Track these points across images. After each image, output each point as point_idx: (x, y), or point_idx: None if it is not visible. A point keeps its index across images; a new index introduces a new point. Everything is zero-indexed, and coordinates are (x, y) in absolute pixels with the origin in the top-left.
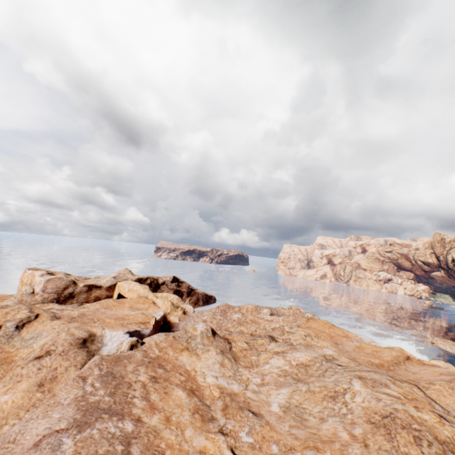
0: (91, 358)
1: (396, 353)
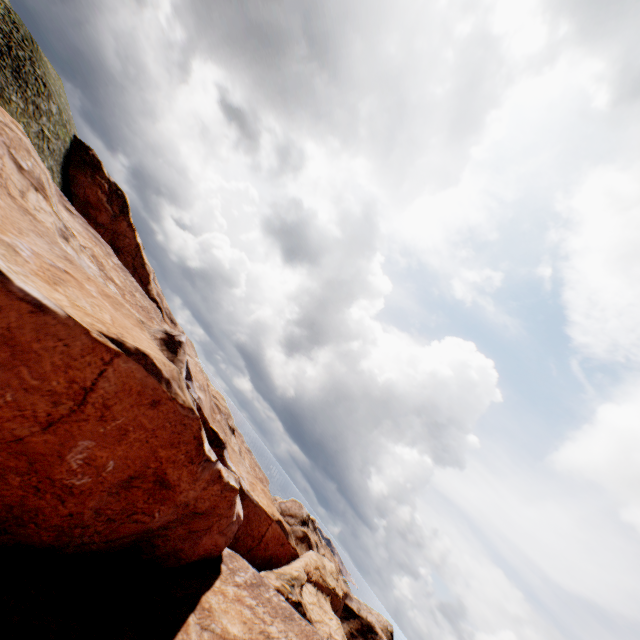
0: None
1: None
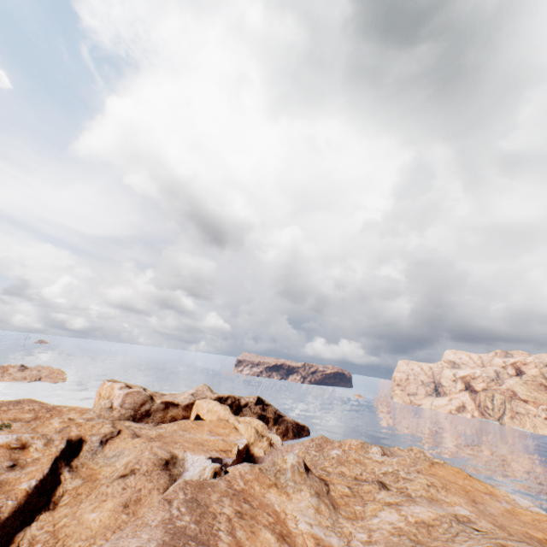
0: (173, 483)
1: None
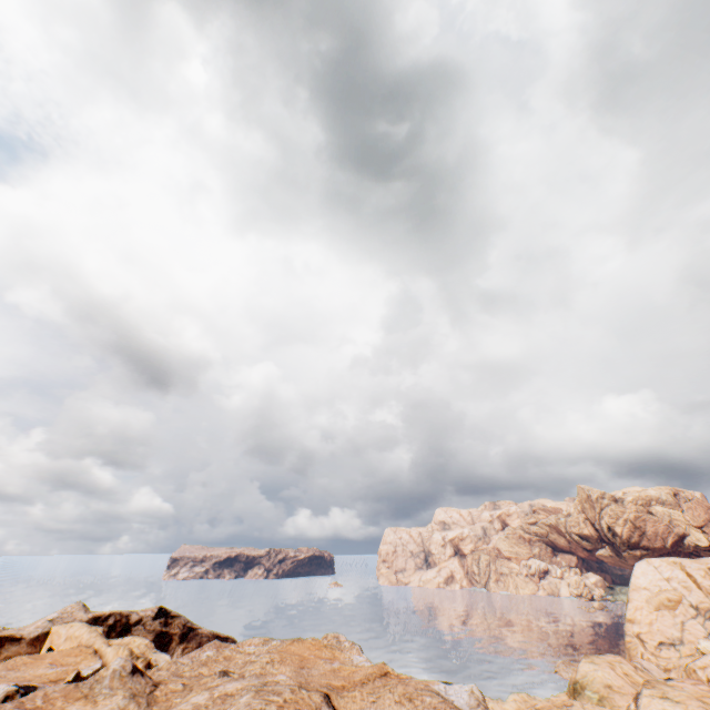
0: None
1: (372, 669)
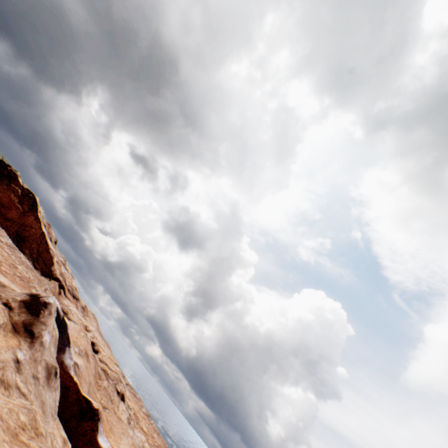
0: None
1: None
